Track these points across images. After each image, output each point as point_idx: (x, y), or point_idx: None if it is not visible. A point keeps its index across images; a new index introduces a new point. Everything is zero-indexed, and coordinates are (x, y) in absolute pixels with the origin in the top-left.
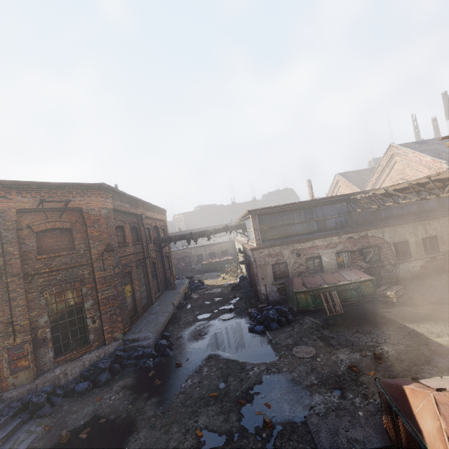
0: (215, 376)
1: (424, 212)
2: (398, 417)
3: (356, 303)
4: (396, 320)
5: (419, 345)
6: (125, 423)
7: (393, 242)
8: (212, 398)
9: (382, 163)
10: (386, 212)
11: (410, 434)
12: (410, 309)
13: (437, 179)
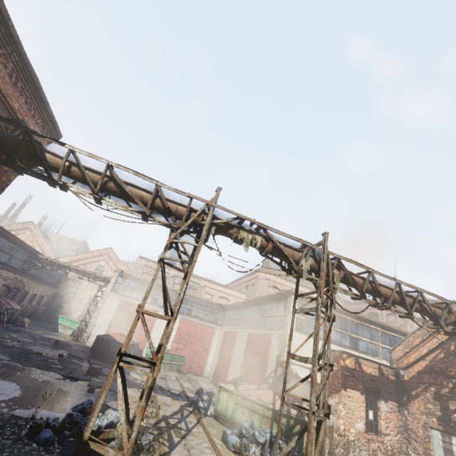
0: (1, 347)
1: (41, 278)
2: (107, 341)
3: (2, 324)
4: (36, 333)
5: (60, 340)
6: (1, 363)
7: (26, 290)
8: (23, 353)
9: (13, 226)
10: (34, 270)
11: (111, 342)
12: (33, 330)
13: (94, 275)
